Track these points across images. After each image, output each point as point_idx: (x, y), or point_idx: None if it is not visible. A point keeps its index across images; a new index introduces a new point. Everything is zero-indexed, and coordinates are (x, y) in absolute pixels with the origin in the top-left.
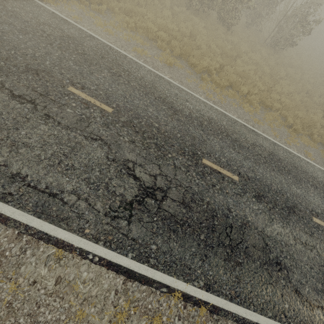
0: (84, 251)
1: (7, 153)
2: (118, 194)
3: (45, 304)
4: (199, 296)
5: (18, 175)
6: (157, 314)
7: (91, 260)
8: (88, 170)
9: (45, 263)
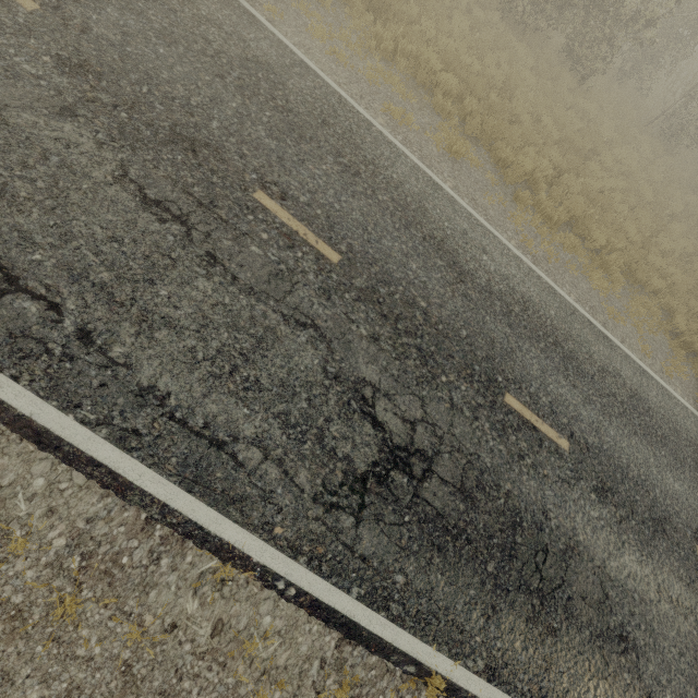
0: (271, 573)
1: (132, 337)
2: (341, 456)
3: (192, 674)
4: (474, 690)
5: (152, 391)
6: None
7: (280, 592)
8: (287, 396)
9: (195, 589)
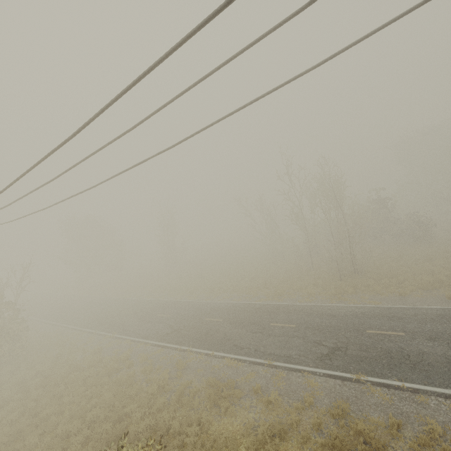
0: None
1: None
2: None
3: None
4: None
5: None
6: None
7: None
8: None
9: None
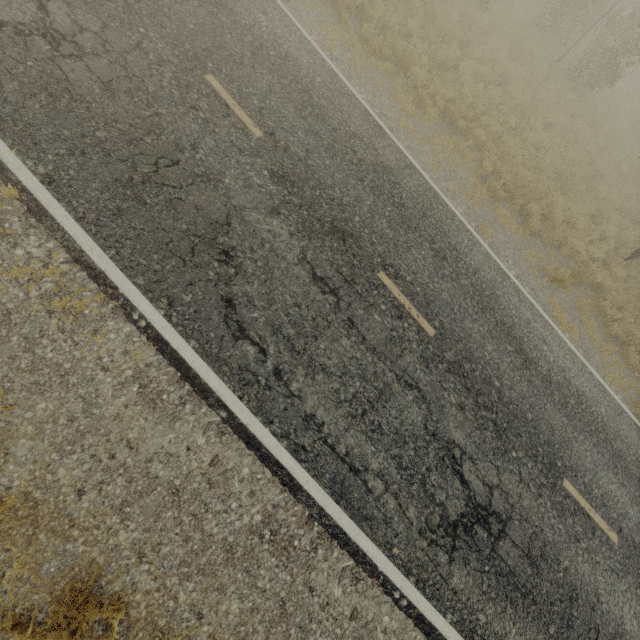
0: None
1: None
2: None
3: None
4: (22, 177)
5: None
6: None
7: None
8: None
9: None
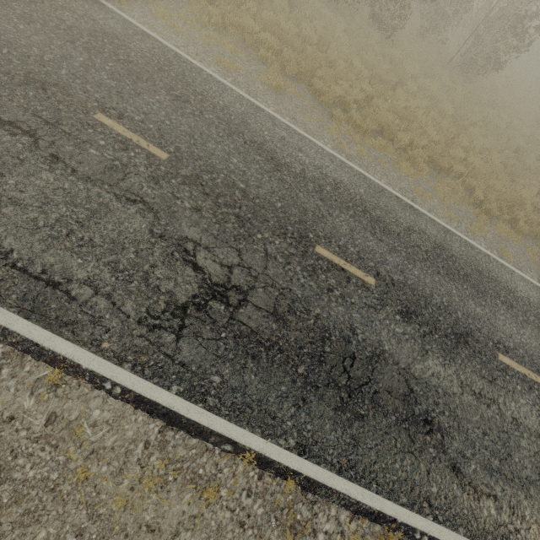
0: (98, 376)
1: None
2: (164, 291)
3: (27, 453)
4: (286, 462)
5: None
6: (211, 483)
7: (109, 392)
8: (117, 250)
9: (32, 390)
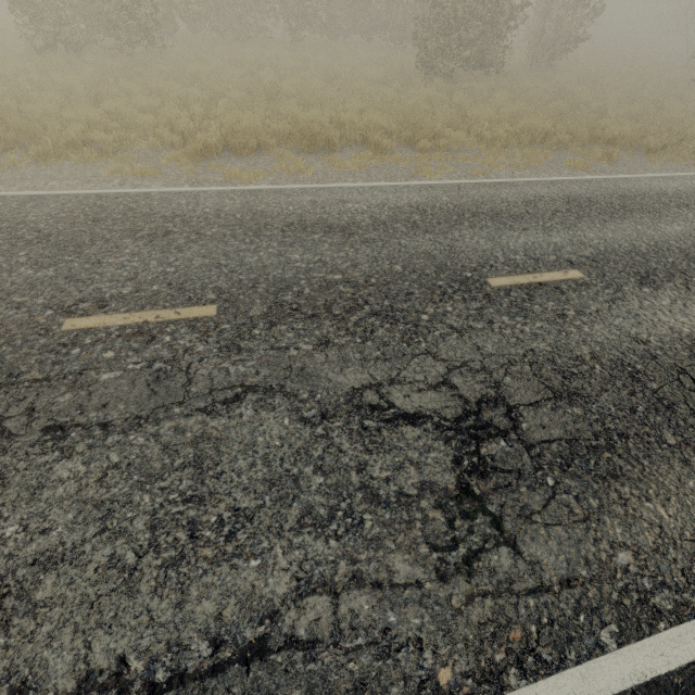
0: None
1: None
2: None
3: None
4: None
5: None
6: None
7: None
8: None
9: None
